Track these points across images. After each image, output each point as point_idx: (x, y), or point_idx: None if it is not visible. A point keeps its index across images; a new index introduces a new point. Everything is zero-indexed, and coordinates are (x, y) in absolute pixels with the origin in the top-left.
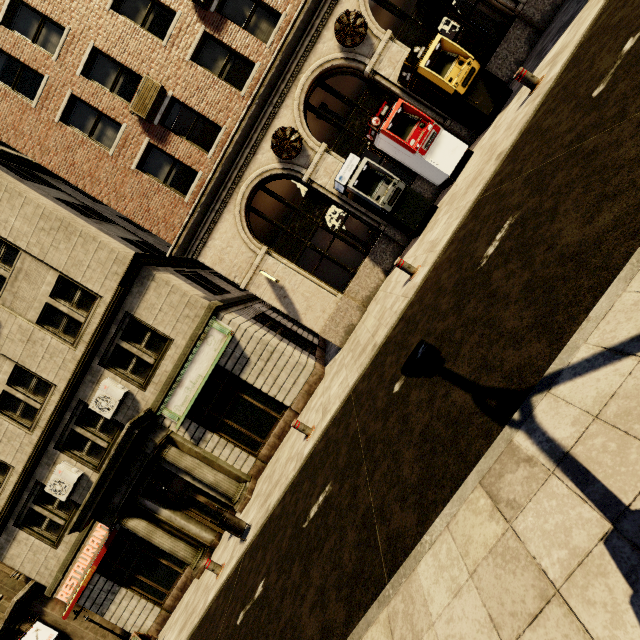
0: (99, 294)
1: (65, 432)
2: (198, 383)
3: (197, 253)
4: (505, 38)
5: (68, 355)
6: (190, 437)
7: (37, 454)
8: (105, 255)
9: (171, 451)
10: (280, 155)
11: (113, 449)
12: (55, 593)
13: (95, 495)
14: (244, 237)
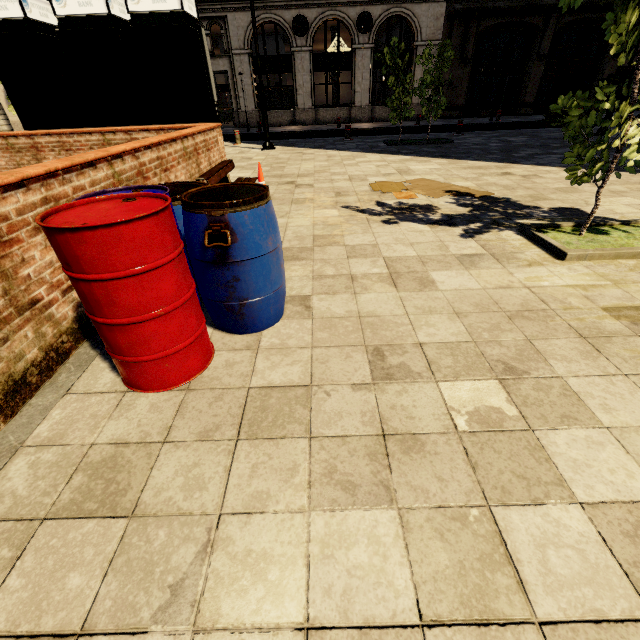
0: None
1: None
2: None
3: None
4: None
5: None
6: None
7: None
8: None
9: None
10: None
11: None
12: None
13: None
14: None
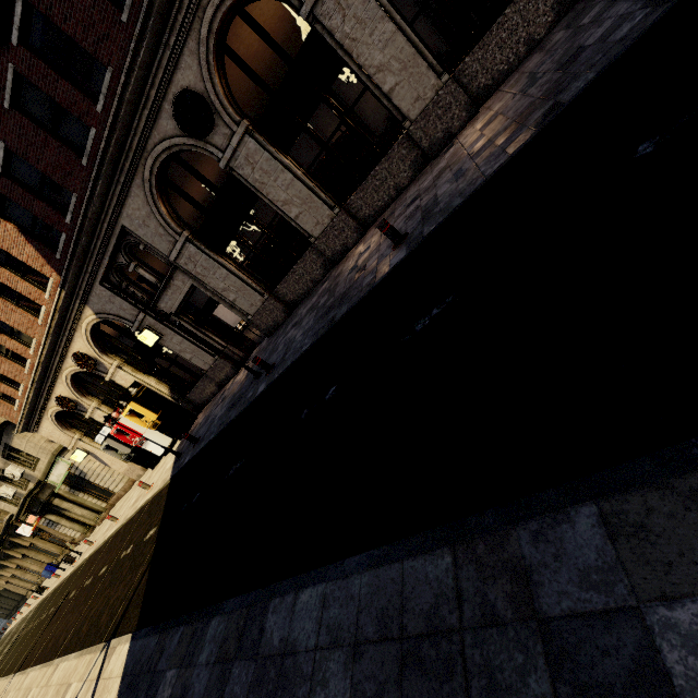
0: None
1: None
2: (62, 476)
3: (35, 431)
4: (201, 380)
5: None
6: (68, 491)
7: None
8: None
9: (55, 501)
10: (65, 406)
11: (20, 503)
12: (25, 521)
13: (21, 512)
14: (61, 431)
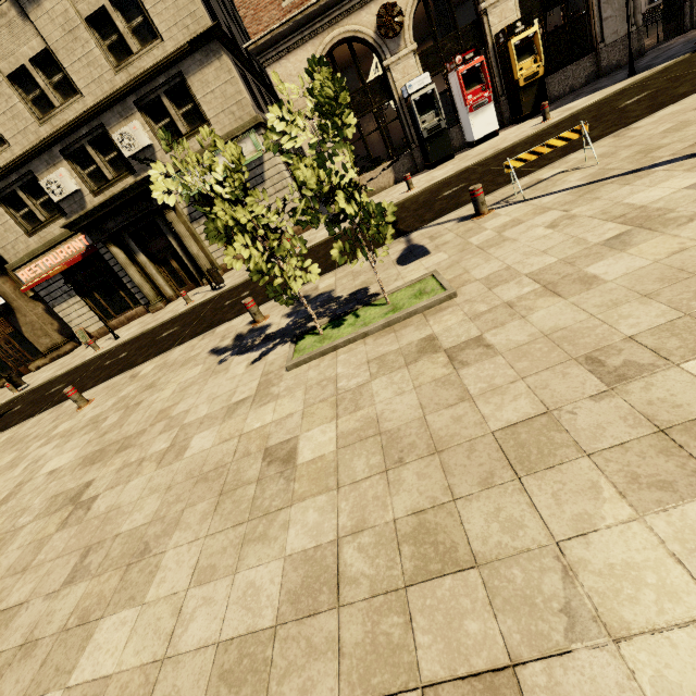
0: (162, 36)
1: (75, 144)
2: None
3: (268, 63)
4: (578, 62)
5: (107, 74)
6: (188, 213)
7: (42, 147)
8: (184, 1)
9: (172, 214)
10: (380, 27)
11: (130, 183)
12: (17, 270)
13: (97, 210)
14: None
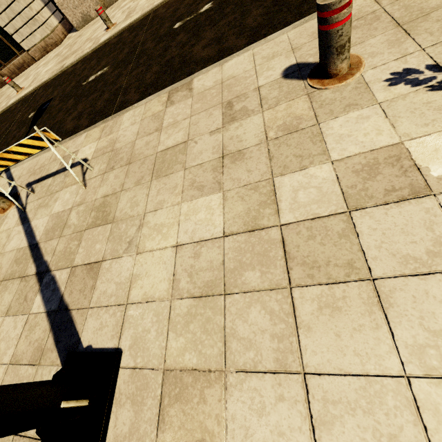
0: None
1: None
2: None
3: None
4: None
5: None
6: None
7: None
8: None
9: None
10: None
11: None
12: None
13: None
14: None
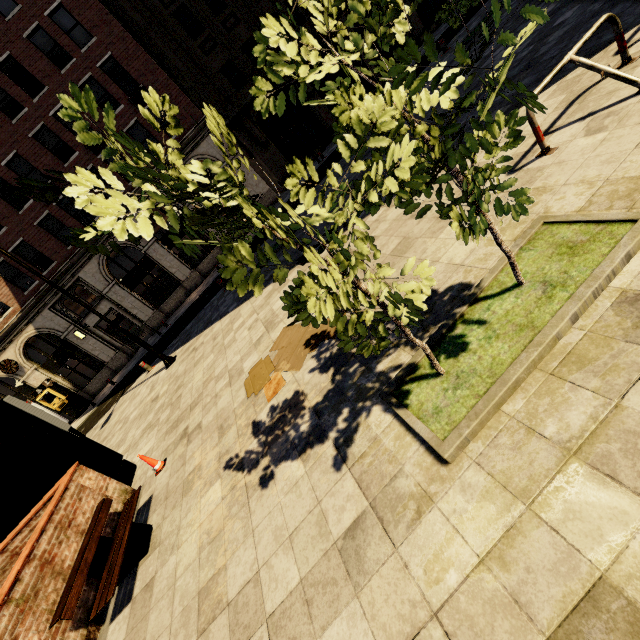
0: None
1: None
2: None
3: None
4: (101, 372)
5: None
6: None
7: None
8: None
9: None
10: None
11: None
12: None
13: None
14: None
